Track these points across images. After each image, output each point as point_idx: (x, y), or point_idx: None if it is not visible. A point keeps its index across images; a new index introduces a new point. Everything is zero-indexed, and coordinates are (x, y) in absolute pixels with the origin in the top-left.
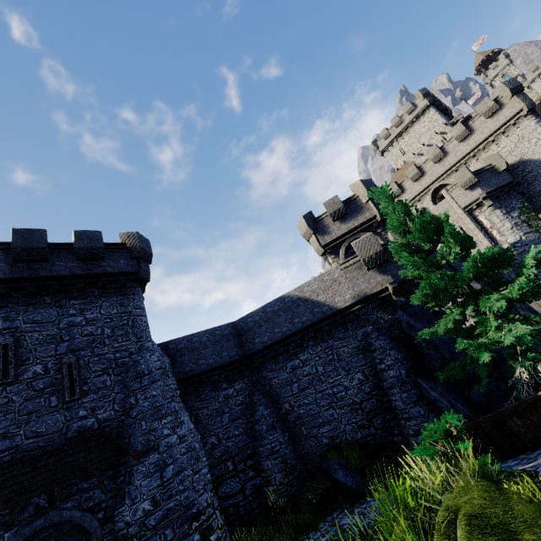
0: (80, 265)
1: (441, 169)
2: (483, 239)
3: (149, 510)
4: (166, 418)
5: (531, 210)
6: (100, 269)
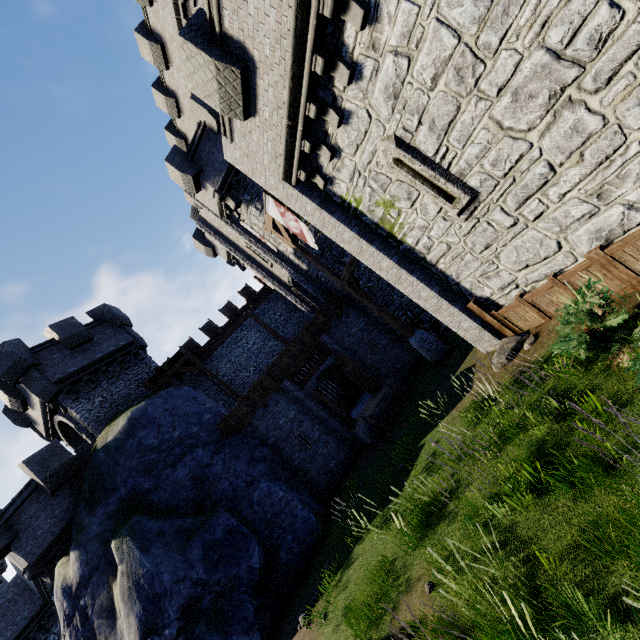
0: None
1: (192, 123)
2: (266, 257)
3: None
4: None
5: None
6: None
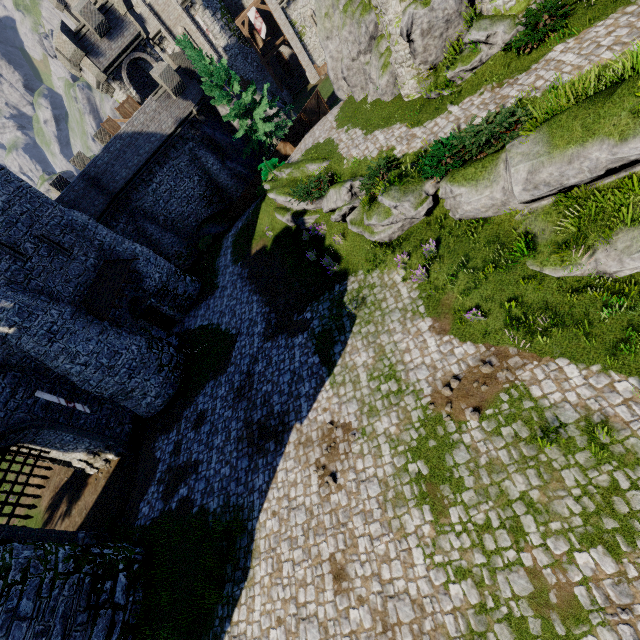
0: None
1: None
2: (205, 43)
3: (160, 276)
4: (126, 242)
5: (227, 12)
6: None
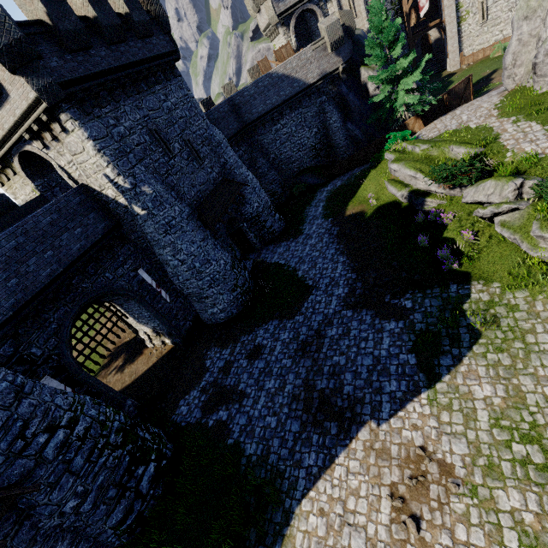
0: (143, 44)
1: None
2: (363, 12)
3: (258, 206)
4: (243, 167)
5: None
6: (155, 49)
